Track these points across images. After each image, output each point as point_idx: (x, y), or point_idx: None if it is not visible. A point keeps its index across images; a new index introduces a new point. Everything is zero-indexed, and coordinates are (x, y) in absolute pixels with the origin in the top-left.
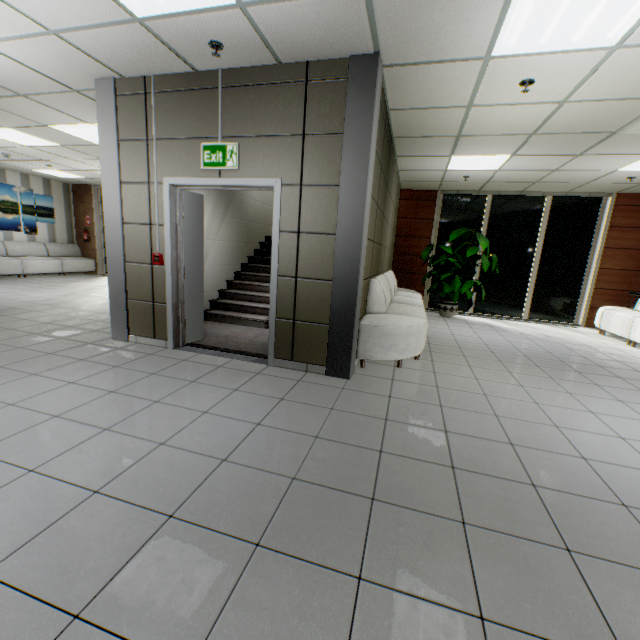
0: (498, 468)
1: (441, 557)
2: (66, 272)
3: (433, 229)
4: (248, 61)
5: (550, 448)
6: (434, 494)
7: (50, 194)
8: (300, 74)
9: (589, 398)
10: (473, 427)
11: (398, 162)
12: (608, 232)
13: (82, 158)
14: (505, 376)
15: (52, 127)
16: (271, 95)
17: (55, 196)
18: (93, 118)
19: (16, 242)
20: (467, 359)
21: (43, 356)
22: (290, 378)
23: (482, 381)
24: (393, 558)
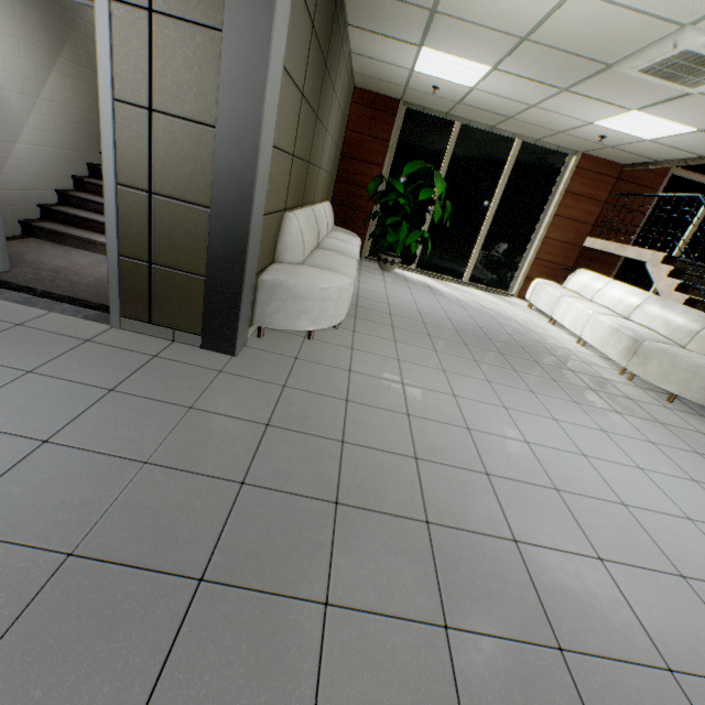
0: (393, 499)
1: (276, 682)
2: None
3: (388, 155)
4: None
5: (456, 462)
6: (299, 556)
7: None
8: None
9: (506, 389)
10: (378, 434)
11: (351, 36)
12: (563, 198)
13: None
14: (430, 357)
15: None
16: None
17: None
18: None
19: None
20: (395, 331)
21: None
22: (141, 351)
23: (404, 363)
24: (197, 704)
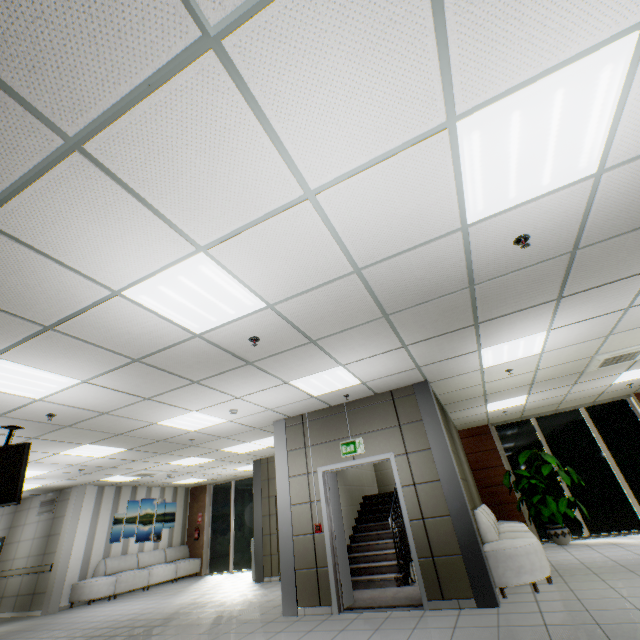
0: None
1: None
2: (174, 578)
3: (501, 456)
4: (360, 396)
5: None
6: None
7: (175, 499)
8: (388, 396)
9: None
10: (619, 617)
11: (450, 415)
12: None
13: (221, 464)
14: (639, 581)
15: (222, 449)
16: (375, 409)
17: (178, 500)
18: (254, 439)
19: (146, 551)
20: (598, 575)
21: (249, 634)
22: (449, 614)
23: (618, 588)
24: None
